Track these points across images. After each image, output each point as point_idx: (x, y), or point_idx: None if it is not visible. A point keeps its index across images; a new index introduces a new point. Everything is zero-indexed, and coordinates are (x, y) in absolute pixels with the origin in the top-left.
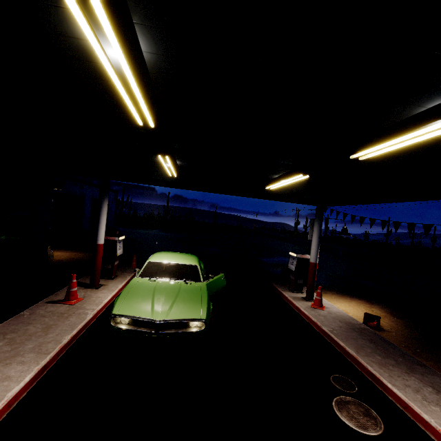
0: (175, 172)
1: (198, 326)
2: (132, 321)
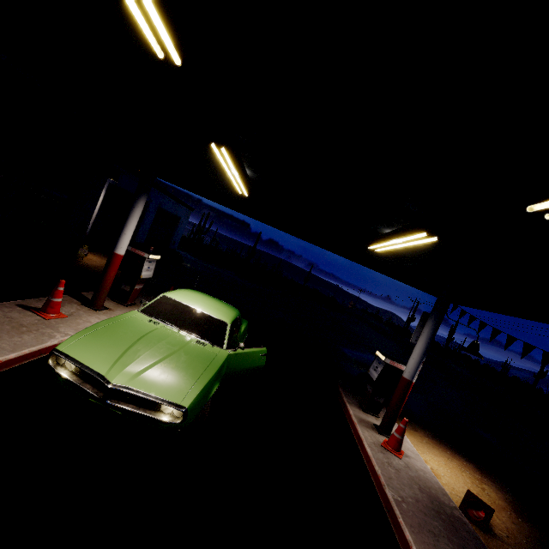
0: (246, 189)
1: (173, 414)
2: (81, 369)
